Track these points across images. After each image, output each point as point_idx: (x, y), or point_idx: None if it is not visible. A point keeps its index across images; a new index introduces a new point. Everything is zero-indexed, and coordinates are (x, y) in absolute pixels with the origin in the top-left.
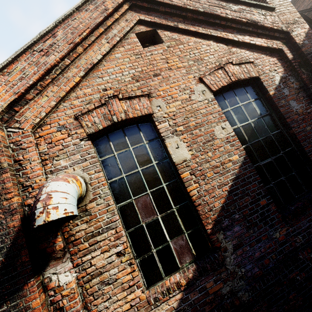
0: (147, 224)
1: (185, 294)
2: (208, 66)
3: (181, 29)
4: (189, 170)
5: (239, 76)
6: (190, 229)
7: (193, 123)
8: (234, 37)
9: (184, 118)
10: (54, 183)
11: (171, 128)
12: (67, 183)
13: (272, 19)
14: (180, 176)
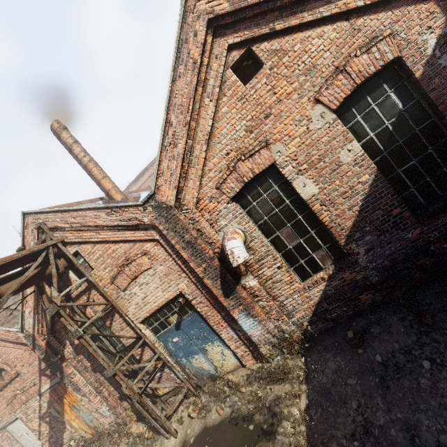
0: (293, 247)
1: (328, 282)
2: (324, 73)
3: (280, 30)
4: (319, 203)
5: (367, 71)
6: (328, 244)
7: (315, 157)
8: (357, 1)
9: (306, 155)
10: (229, 243)
11: (295, 170)
12: (236, 240)
13: None
14: (311, 209)
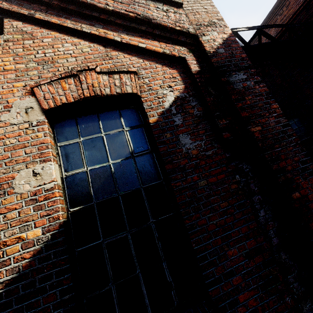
0: None
1: None
2: (59, 71)
3: (38, 19)
4: None
5: (101, 90)
6: None
7: None
8: (116, 36)
9: None
10: None
11: None
12: None
13: (177, 17)
14: None
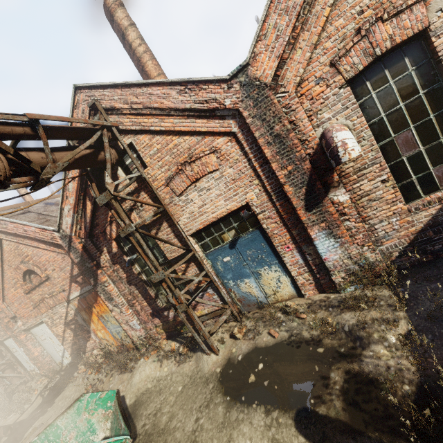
0: (409, 157)
1: None
2: None
3: None
4: None
5: None
6: None
7: None
8: None
9: None
10: (340, 133)
11: None
12: (348, 131)
13: None
14: None
